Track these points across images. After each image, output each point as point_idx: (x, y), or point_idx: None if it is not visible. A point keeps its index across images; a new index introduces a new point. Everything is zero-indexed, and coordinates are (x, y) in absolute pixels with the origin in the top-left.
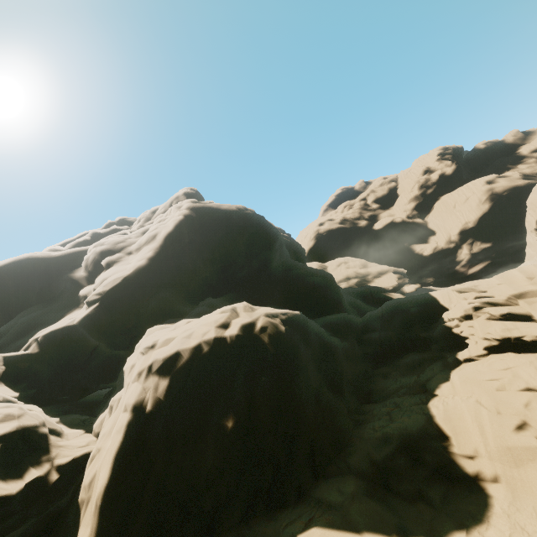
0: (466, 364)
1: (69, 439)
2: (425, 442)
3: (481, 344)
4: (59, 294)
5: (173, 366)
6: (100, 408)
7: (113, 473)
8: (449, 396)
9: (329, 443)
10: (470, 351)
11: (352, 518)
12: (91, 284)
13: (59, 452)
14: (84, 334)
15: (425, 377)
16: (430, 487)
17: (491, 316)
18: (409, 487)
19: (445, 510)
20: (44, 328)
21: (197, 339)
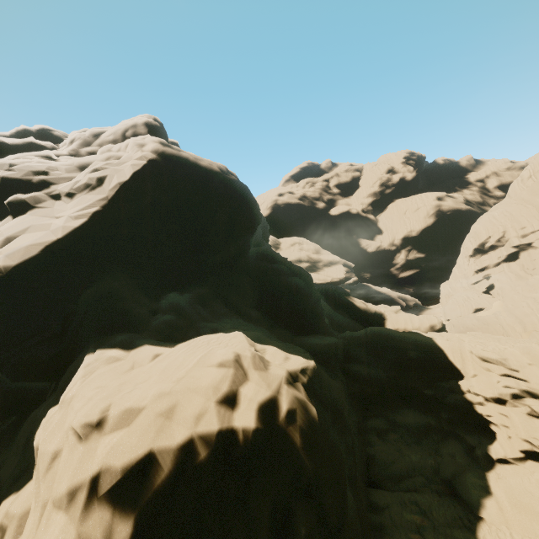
0: (504, 469)
1: None
2: None
3: (520, 445)
4: None
5: (141, 485)
6: None
7: None
8: (502, 528)
9: None
10: (505, 450)
11: None
12: None
13: None
14: None
15: (450, 471)
16: None
17: (532, 411)
18: None
19: None
20: None
21: (186, 427)
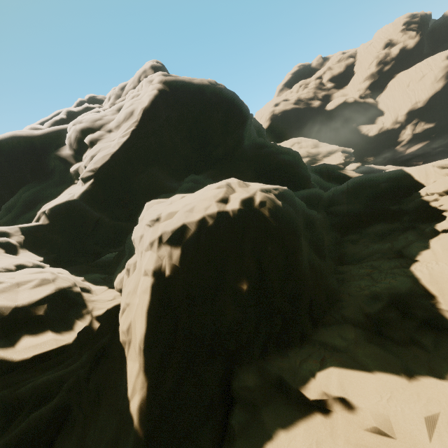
0: (446, 234)
1: (97, 294)
2: (415, 300)
3: None
4: (51, 171)
5: (182, 237)
6: (113, 268)
7: (148, 325)
8: (431, 262)
9: (324, 299)
10: None
11: (361, 360)
12: (79, 162)
13: (94, 306)
14: (85, 207)
15: (401, 245)
16: (421, 336)
17: None
18: (402, 335)
19: (438, 353)
20: (47, 202)
21: (200, 213)
